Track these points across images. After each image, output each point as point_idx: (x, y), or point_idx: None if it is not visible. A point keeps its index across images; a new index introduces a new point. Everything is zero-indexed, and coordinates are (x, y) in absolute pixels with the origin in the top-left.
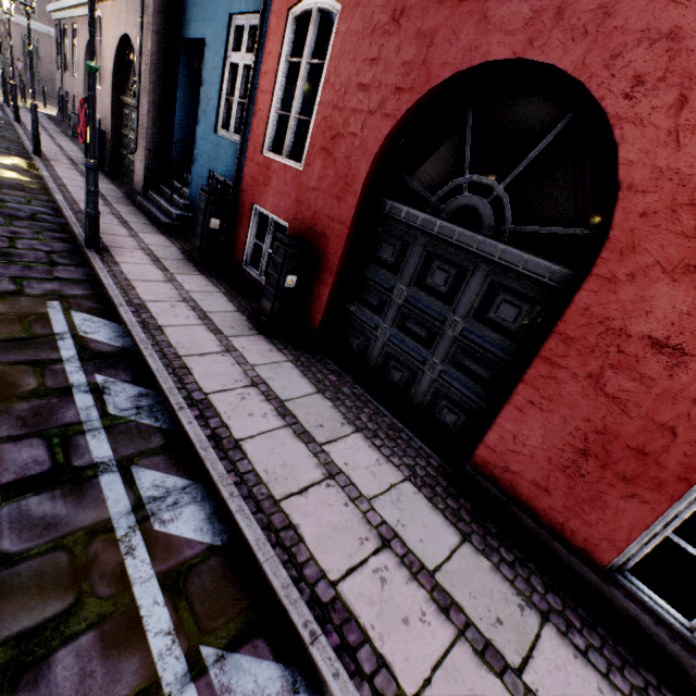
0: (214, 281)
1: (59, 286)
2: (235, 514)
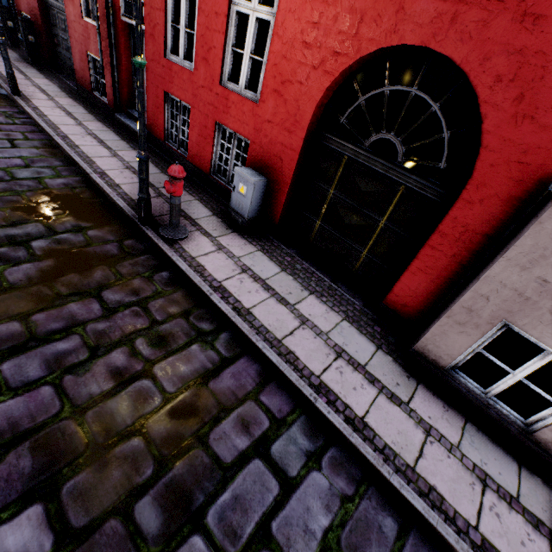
0: (16, 52)
1: None
2: None
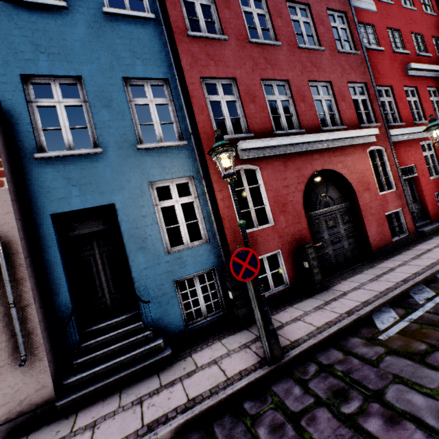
0: (275, 312)
1: (358, 347)
2: None
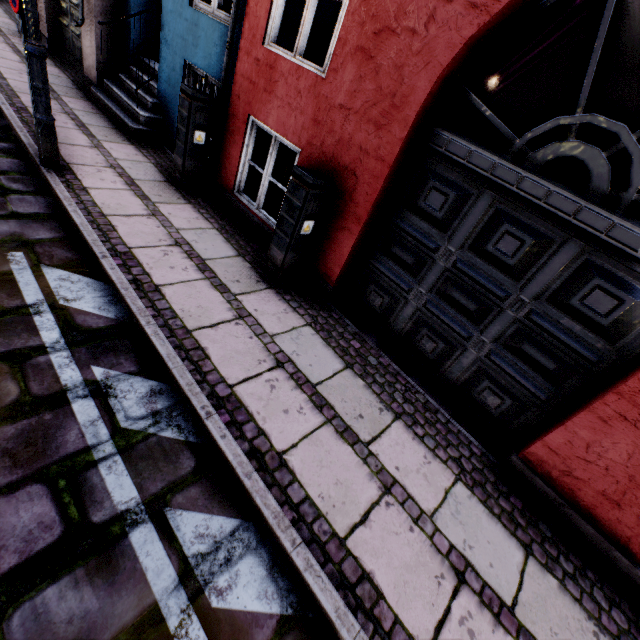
0: (203, 212)
1: (18, 227)
2: (304, 575)
